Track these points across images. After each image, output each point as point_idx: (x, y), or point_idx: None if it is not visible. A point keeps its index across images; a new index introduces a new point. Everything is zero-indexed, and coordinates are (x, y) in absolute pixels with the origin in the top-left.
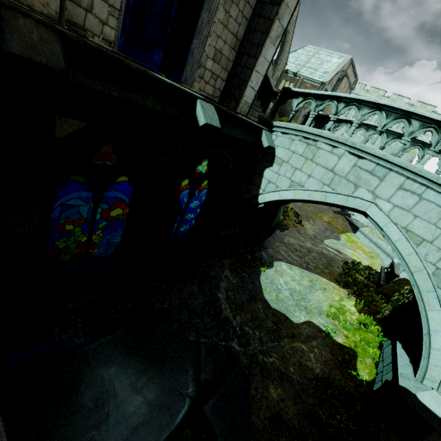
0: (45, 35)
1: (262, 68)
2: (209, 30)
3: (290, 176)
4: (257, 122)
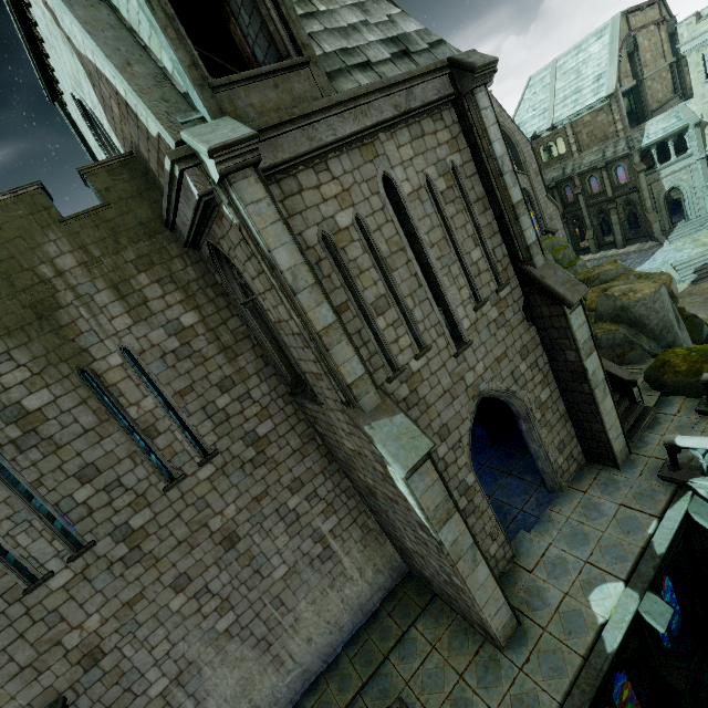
0: None
1: (611, 419)
2: (545, 451)
3: None
4: (669, 500)
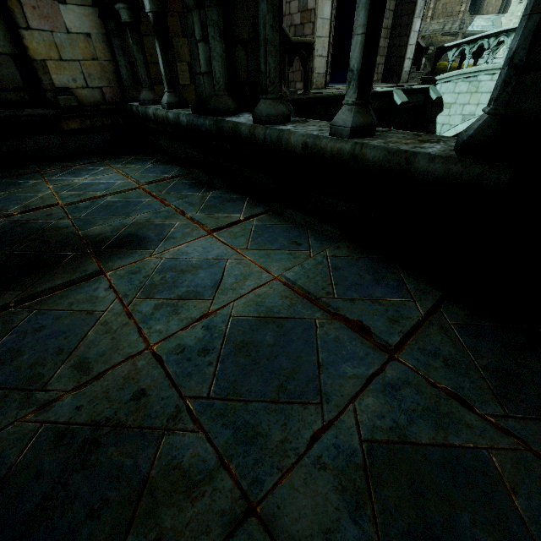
0: None
1: (413, 40)
2: None
3: (460, 112)
4: (422, 84)
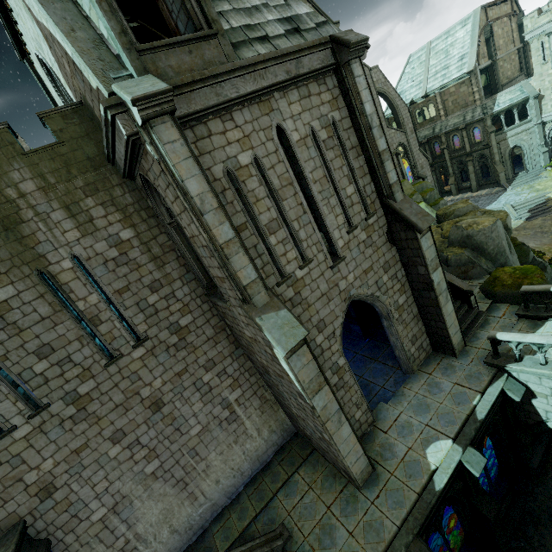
0: (418, 544)
1: (451, 319)
2: (401, 342)
3: None
4: (491, 380)
